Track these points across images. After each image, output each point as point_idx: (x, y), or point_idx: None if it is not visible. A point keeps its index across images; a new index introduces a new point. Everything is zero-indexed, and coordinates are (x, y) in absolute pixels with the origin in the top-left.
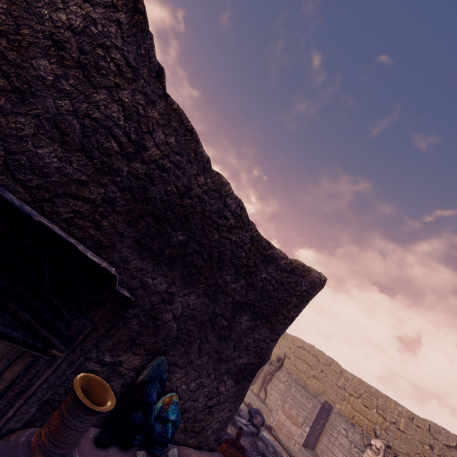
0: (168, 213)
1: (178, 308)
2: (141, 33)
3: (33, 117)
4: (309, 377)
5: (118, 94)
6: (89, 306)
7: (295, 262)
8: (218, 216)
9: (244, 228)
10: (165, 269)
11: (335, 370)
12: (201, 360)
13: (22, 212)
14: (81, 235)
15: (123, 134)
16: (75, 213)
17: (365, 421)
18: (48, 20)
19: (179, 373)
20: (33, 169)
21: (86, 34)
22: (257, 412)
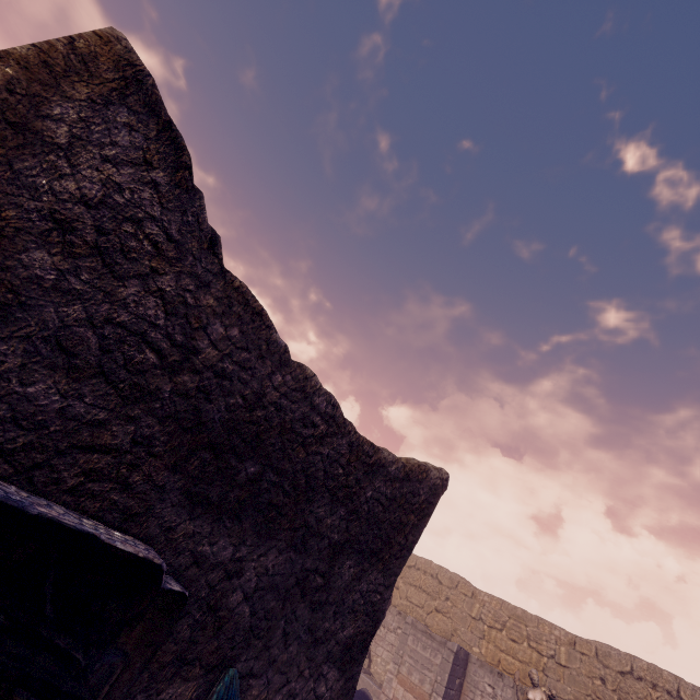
0: (232, 437)
1: (251, 580)
2: (187, 194)
3: (22, 340)
4: (430, 612)
5: (155, 282)
6: (118, 630)
7: (408, 463)
8: (304, 424)
9: (339, 434)
10: (229, 524)
11: (466, 594)
12: (289, 652)
13: (10, 507)
14: (96, 507)
15: (164, 337)
16: (87, 475)
17: (515, 664)
18: (48, 192)
19: (256, 687)
20: (17, 421)
21: (106, 206)
22: (362, 696)
